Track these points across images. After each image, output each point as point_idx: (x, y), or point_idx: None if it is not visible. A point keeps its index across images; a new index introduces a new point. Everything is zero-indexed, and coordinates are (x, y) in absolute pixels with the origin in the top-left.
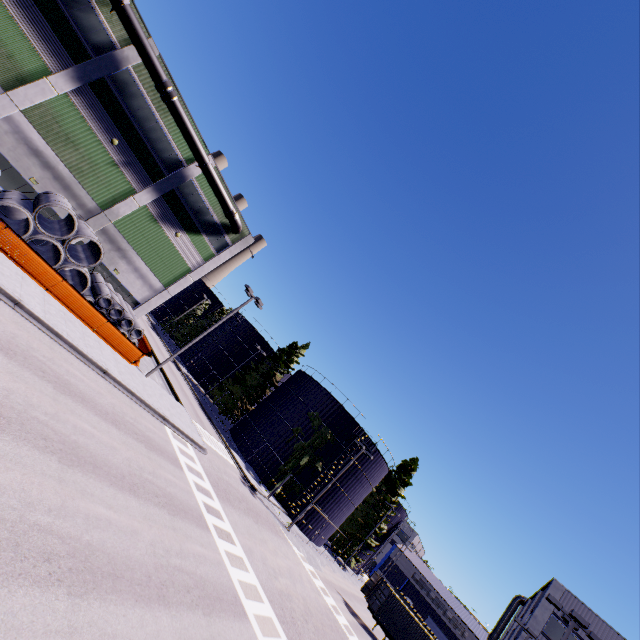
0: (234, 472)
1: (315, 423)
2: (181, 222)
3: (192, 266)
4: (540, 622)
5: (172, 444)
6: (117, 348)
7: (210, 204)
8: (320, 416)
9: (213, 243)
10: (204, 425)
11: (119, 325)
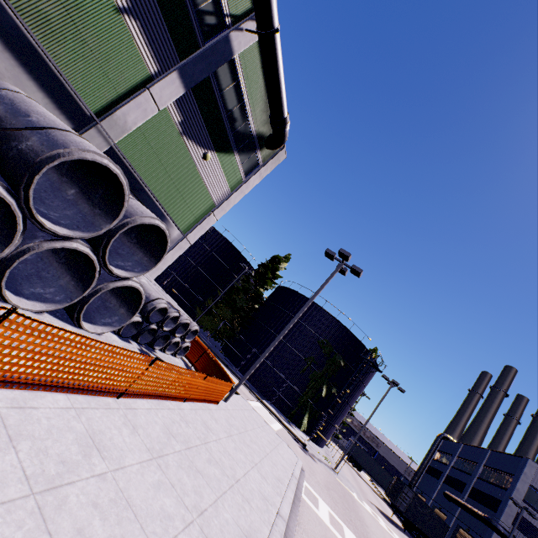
0: (295, 444)
1: (326, 351)
2: (211, 135)
3: (216, 200)
4: (521, 493)
5: (338, 537)
6: (208, 399)
7: (249, 103)
8: (330, 343)
9: (242, 164)
10: (241, 390)
11: (171, 334)
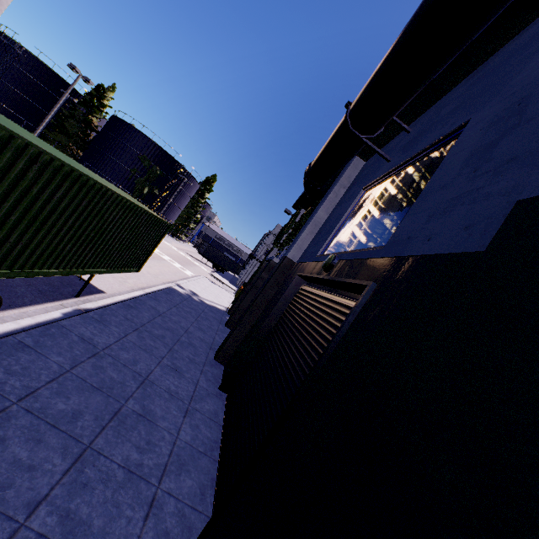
0: None
1: (146, 164)
2: None
3: None
4: (271, 240)
5: None
6: None
7: None
8: (149, 158)
9: None
10: None
11: None
